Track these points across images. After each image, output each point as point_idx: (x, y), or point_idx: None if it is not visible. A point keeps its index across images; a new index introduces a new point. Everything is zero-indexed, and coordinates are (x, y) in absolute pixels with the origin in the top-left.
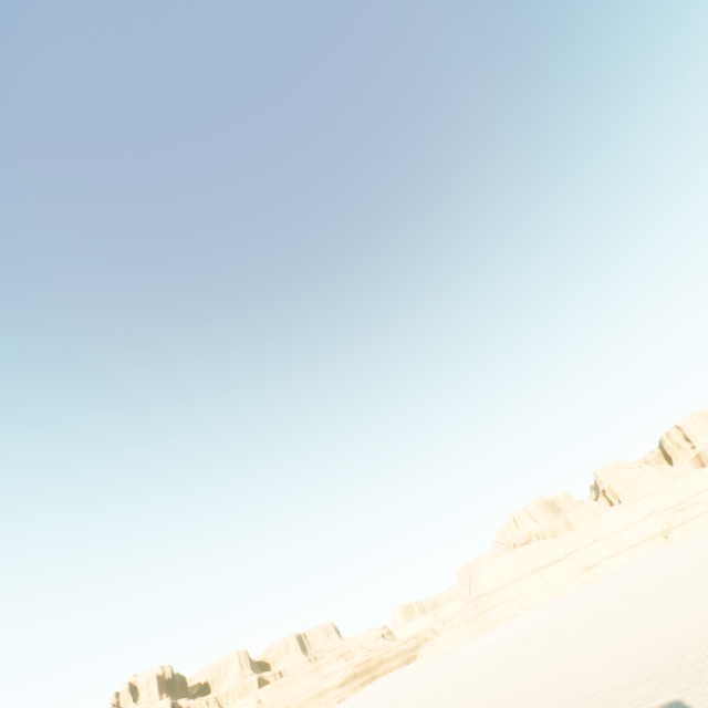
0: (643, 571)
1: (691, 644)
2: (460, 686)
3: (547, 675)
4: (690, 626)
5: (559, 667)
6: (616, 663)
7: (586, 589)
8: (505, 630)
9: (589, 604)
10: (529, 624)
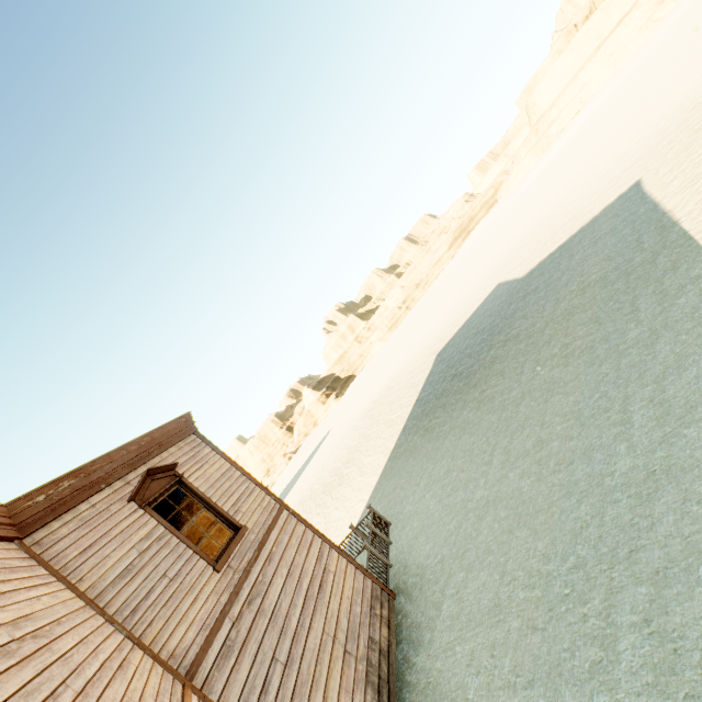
0: None
1: (686, 106)
2: (523, 215)
3: (577, 183)
4: (701, 77)
5: (587, 171)
6: (625, 152)
7: (655, 35)
8: (565, 138)
9: (647, 63)
10: (587, 120)
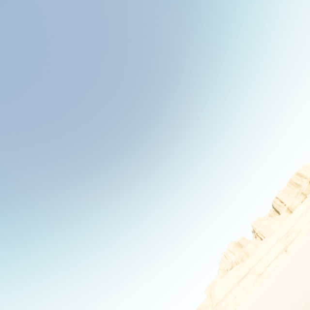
0: (281, 272)
1: None
2: None
3: None
4: (297, 308)
5: None
6: None
7: (261, 287)
8: None
9: (263, 297)
10: None
